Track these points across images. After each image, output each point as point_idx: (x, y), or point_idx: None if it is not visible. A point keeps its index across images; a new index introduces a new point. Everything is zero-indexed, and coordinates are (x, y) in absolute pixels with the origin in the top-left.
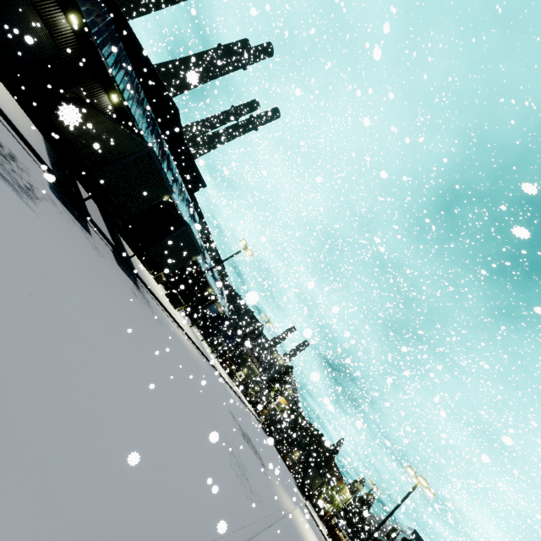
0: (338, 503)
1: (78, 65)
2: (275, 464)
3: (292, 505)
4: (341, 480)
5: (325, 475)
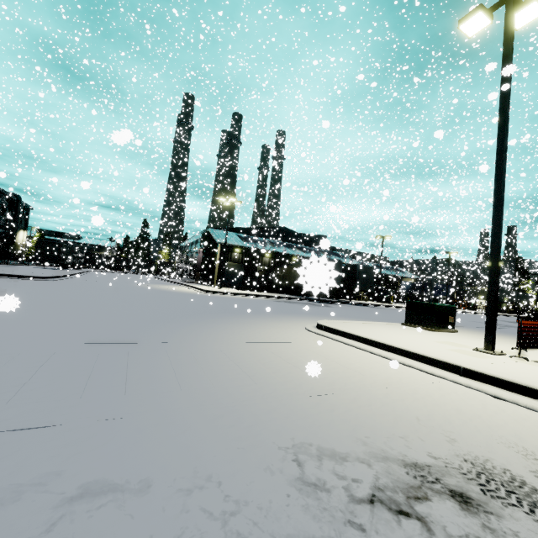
0: None
1: (250, 261)
2: None
3: None
4: None
5: None
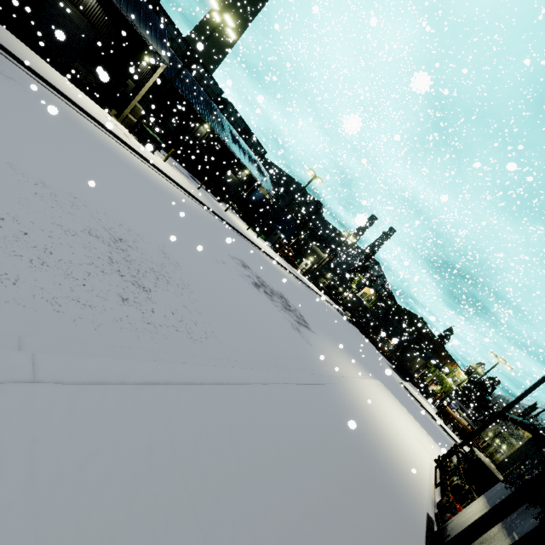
0: (450, 385)
1: None
2: (351, 341)
3: (362, 376)
4: (452, 362)
5: (430, 359)
